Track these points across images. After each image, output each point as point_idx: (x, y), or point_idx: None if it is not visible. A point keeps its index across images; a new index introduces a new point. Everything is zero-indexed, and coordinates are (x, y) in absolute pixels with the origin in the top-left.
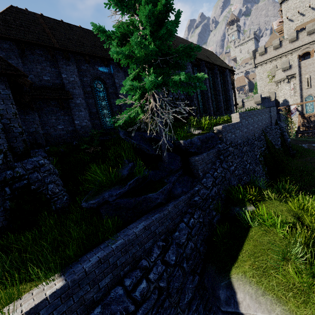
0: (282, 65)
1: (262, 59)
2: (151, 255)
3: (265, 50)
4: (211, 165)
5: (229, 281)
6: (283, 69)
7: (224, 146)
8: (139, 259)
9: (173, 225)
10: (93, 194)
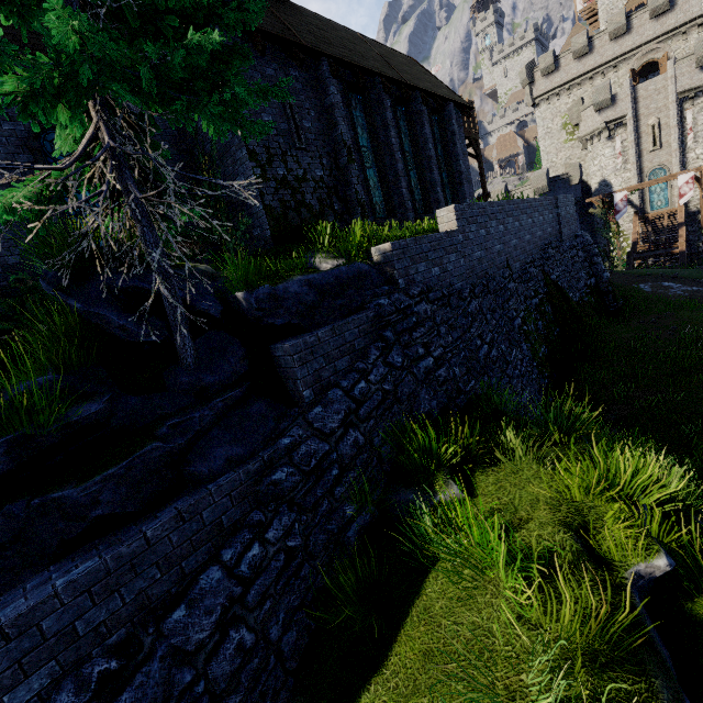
0: (595, 96)
1: (548, 86)
2: None
3: (554, 62)
4: (352, 361)
5: None
6: (598, 107)
7: (401, 302)
8: None
9: (172, 581)
10: None
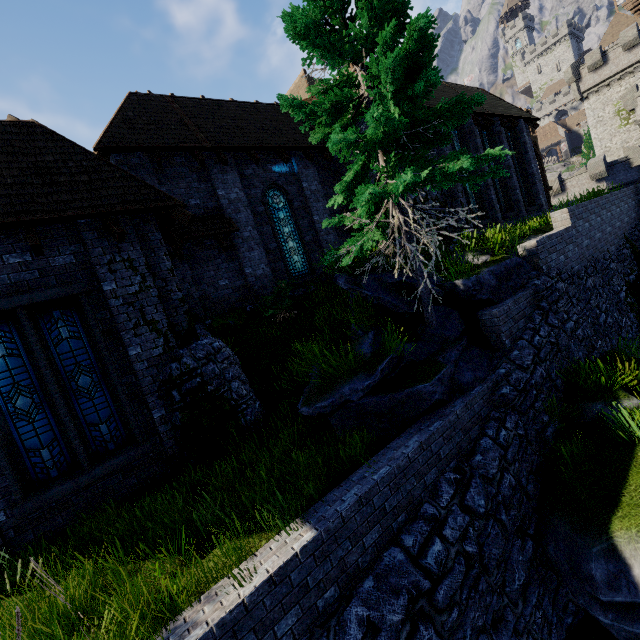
0: None
1: (597, 79)
2: (439, 496)
3: (602, 57)
4: (525, 323)
5: (609, 543)
6: None
7: (546, 282)
8: (418, 502)
9: (467, 442)
10: (317, 392)
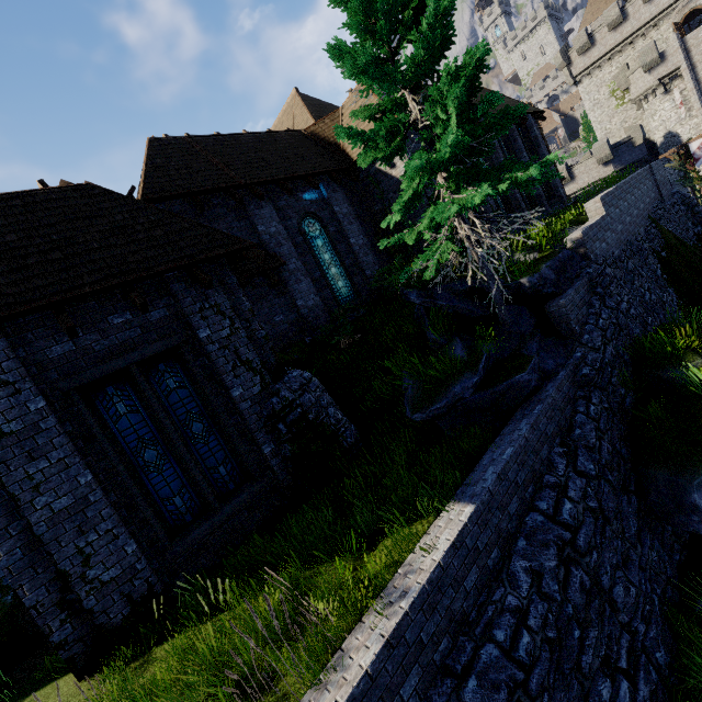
0: (642, 58)
1: (587, 62)
2: (555, 467)
3: (589, 39)
4: (587, 309)
5: None
6: (647, 67)
7: (597, 270)
8: (539, 475)
9: (564, 420)
10: (425, 398)
